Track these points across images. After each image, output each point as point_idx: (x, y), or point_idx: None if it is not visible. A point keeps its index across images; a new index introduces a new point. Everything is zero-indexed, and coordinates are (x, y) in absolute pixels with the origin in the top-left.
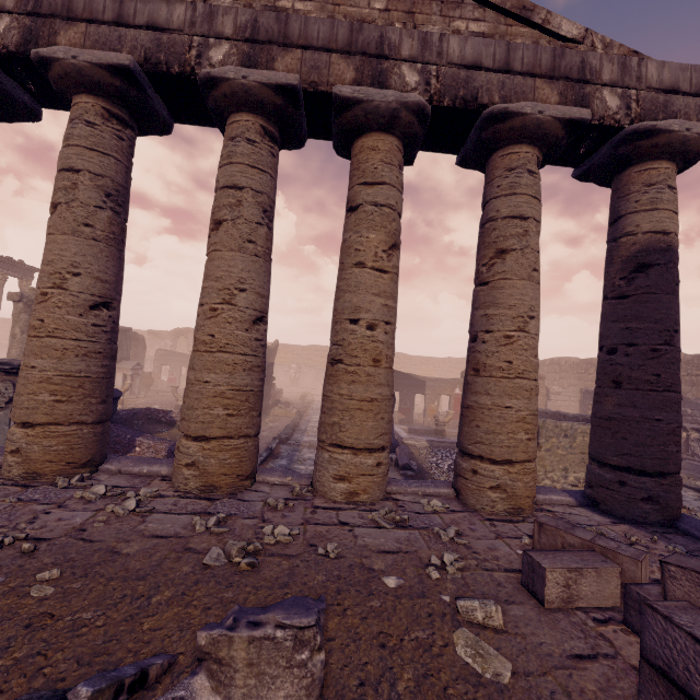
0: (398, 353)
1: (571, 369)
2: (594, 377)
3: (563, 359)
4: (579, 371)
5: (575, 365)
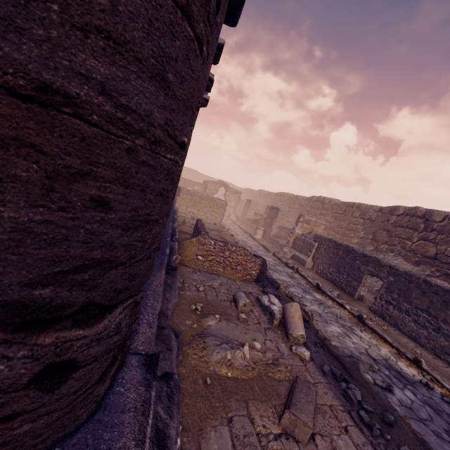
0: (194, 170)
1: (264, 196)
2: (268, 201)
3: (263, 190)
4: (265, 197)
5: (265, 194)
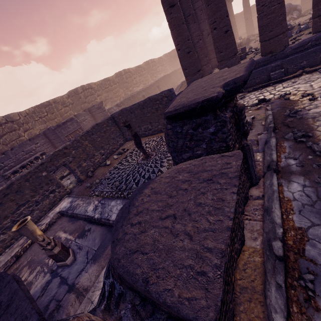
0: None
1: None
2: None
3: None
4: None
5: None
